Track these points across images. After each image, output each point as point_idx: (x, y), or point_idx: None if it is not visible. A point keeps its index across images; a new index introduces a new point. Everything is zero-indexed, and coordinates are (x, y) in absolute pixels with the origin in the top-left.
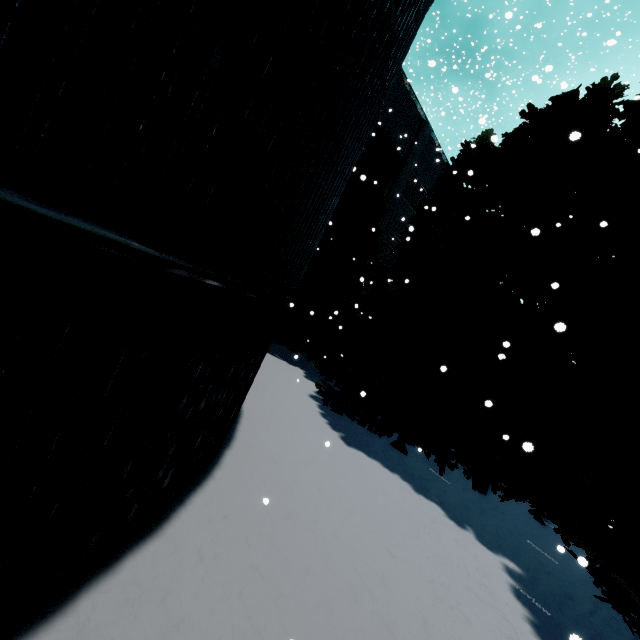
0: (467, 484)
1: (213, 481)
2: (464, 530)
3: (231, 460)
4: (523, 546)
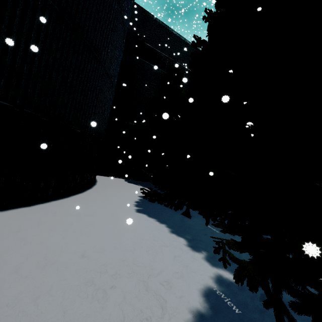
0: None
1: None
2: (196, 253)
3: (18, 210)
4: None
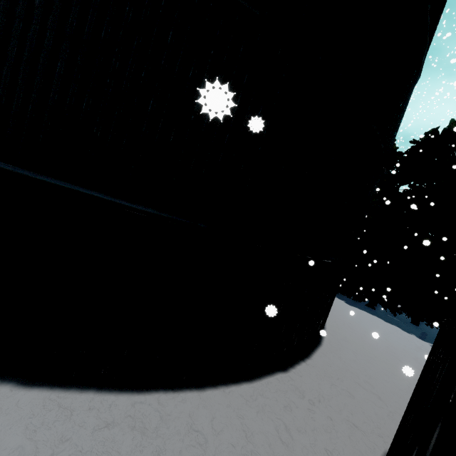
0: (408, 321)
1: None
2: (411, 334)
3: None
4: None
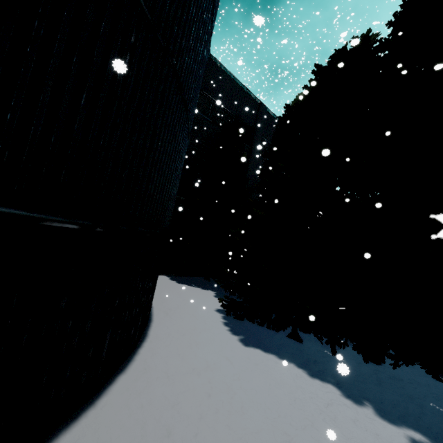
0: (362, 358)
1: (93, 411)
2: (362, 407)
3: (121, 384)
4: (427, 411)
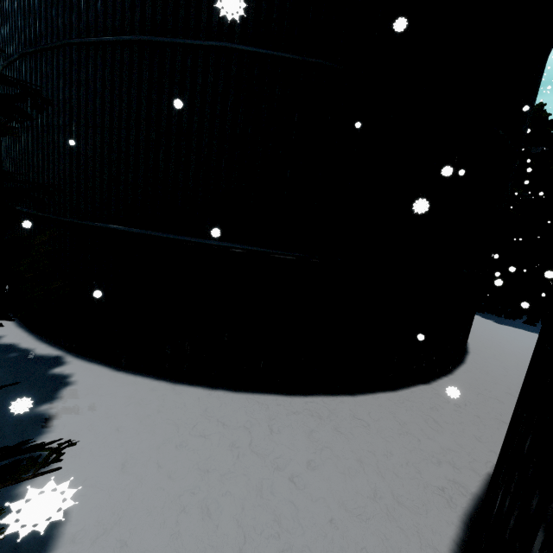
0: None
1: None
2: None
3: None
4: None
